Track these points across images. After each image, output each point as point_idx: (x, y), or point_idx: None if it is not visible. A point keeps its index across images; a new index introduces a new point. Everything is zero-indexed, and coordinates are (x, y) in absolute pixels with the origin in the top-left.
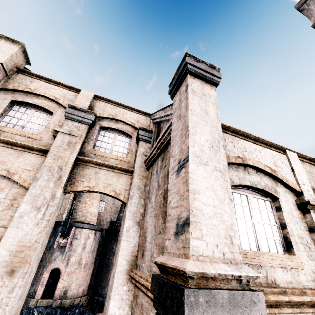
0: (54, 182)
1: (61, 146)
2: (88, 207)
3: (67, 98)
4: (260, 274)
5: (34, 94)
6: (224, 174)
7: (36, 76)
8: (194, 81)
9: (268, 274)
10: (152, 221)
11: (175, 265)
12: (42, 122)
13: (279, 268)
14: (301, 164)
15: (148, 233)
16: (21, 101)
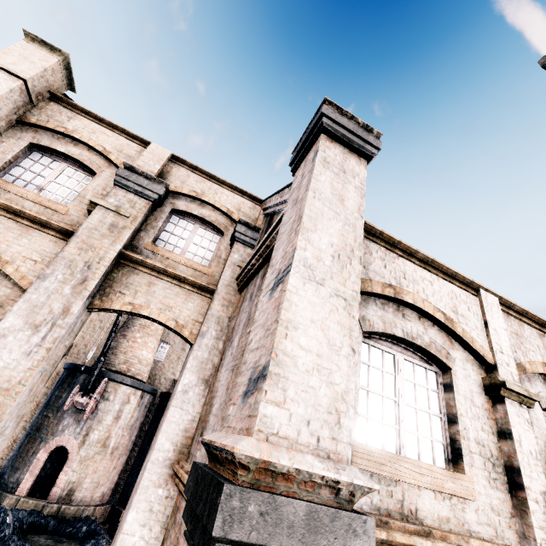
0: (73, 287)
1: (98, 229)
2: (137, 348)
3: (124, 152)
4: (376, 486)
5: (70, 139)
6: (350, 306)
7: (79, 109)
8: (331, 147)
9: (406, 497)
10: (226, 379)
11: (225, 444)
12: (74, 186)
13: (430, 491)
14: (505, 318)
15: (217, 398)
16: (47, 147)
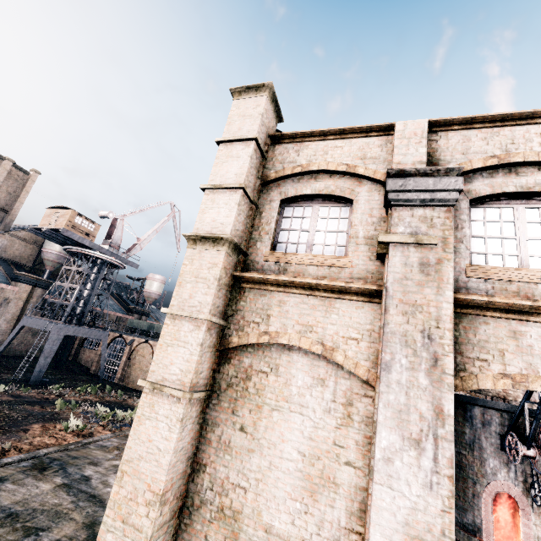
0: (426, 373)
1: (408, 277)
2: None
3: (369, 156)
4: None
5: (308, 174)
6: None
7: (300, 136)
8: None
9: None
10: None
11: None
12: (337, 227)
13: None
14: None
15: None
16: (294, 196)
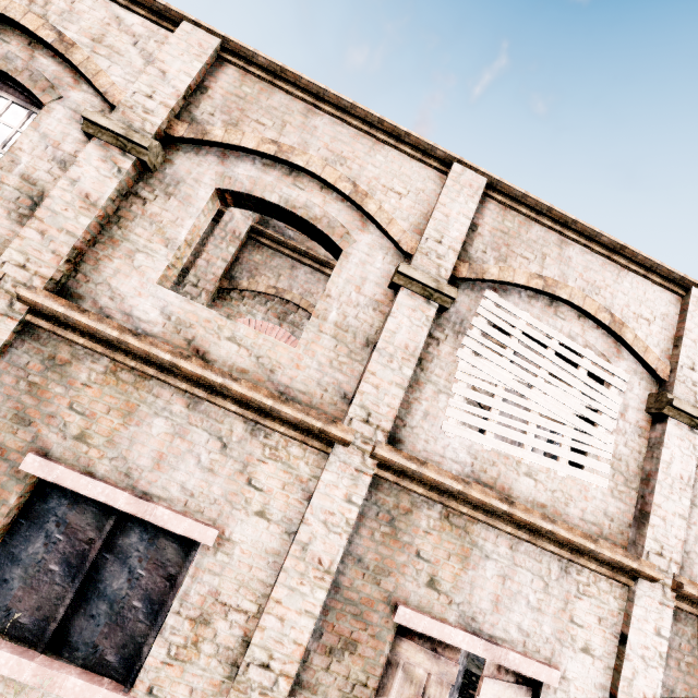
0: None
1: None
2: None
3: None
4: None
5: None
6: None
7: None
8: None
9: None
10: None
11: None
12: None
13: None
14: (234, 75)
15: None
16: None
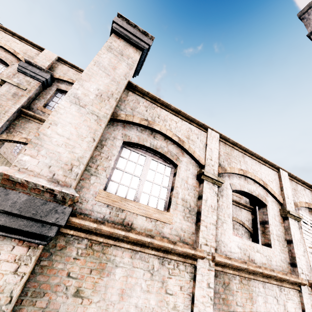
0: None
1: (5, 95)
2: None
3: (28, 54)
4: (77, 195)
5: None
6: (100, 119)
7: None
8: (117, 41)
9: (127, 218)
10: None
11: None
12: None
13: (143, 217)
14: (223, 145)
15: None
16: None
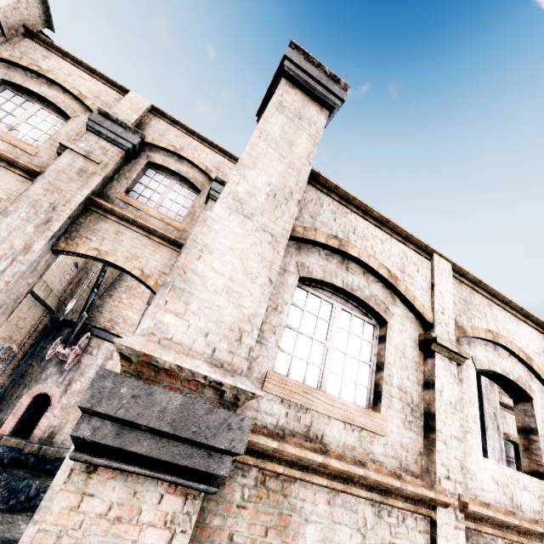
0: (36, 226)
1: (66, 172)
2: (123, 308)
3: (101, 99)
4: (261, 393)
5: (45, 79)
6: (276, 242)
7: (56, 49)
8: (290, 92)
9: (314, 424)
10: None
11: None
12: (47, 129)
13: (340, 422)
14: (457, 284)
15: None
16: (19, 85)
